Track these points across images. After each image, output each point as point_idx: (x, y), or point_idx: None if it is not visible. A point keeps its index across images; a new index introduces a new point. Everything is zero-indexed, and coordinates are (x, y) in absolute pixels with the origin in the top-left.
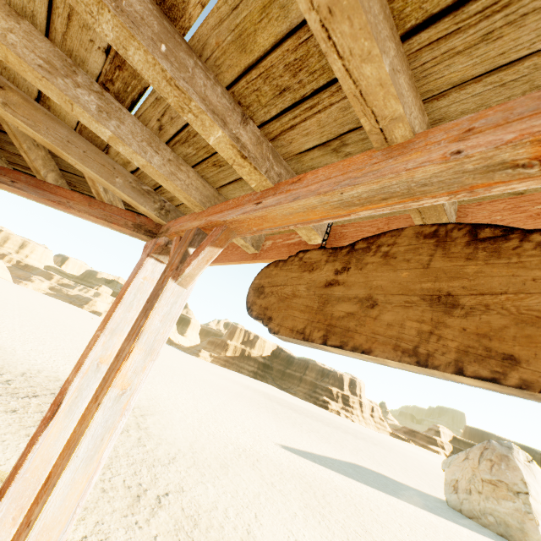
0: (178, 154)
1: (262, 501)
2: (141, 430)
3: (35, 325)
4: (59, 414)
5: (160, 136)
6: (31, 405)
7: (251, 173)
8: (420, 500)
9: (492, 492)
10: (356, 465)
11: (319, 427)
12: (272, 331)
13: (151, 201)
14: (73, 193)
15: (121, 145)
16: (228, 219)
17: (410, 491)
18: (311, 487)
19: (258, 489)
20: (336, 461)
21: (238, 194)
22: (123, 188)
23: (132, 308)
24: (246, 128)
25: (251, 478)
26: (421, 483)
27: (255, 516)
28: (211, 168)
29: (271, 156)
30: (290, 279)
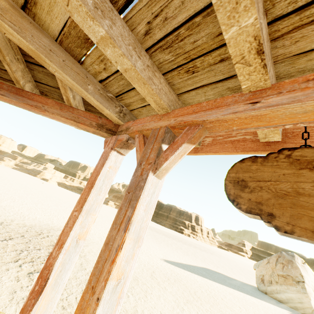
0: (154, 61)
1: (162, 302)
2: (81, 258)
3: (7, 188)
4: (47, 288)
5: (142, 42)
6: (8, 246)
7: (253, 72)
8: (244, 288)
9: (284, 282)
10: (206, 268)
11: (181, 245)
12: (282, 230)
13: (113, 106)
14: (46, 99)
15: (110, 47)
16: (210, 118)
17: (237, 283)
18: (187, 287)
19: (158, 293)
20: (195, 267)
21: (197, 99)
22: (93, 94)
23: (101, 191)
24: (263, 21)
25: (152, 285)
26: (241, 276)
27: (161, 313)
28: (182, 75)
29: (270, 57)
30: (282, 175)
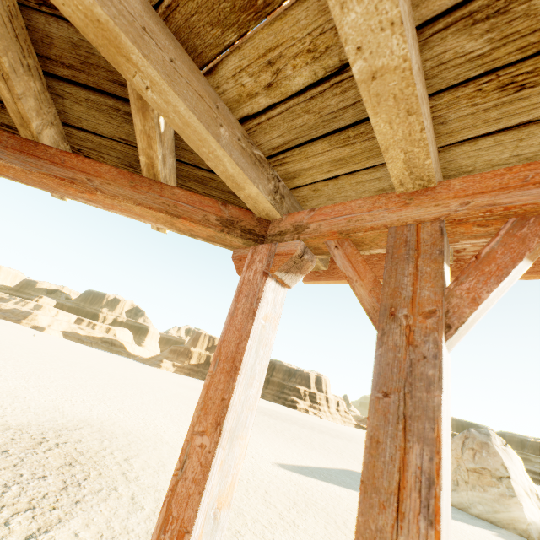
0: (424, 59)
1: None
2: (131, 483)
3: None
4: None
5: (421, 2)
6: None
7: None
8: None
9: (477, 480)
10: (349, 471)
11: (298, 431)
12: None
13: (264, 177)
14: (96, 165)
15: None
16: None
17: None
18: (329, 514)
19: (285, 537)
20: (332, 470)
21: (486, 158)
22: (230, 149)
23: (253, 377)
24: None
25: (272, 522)
26: None
27: None
28: (483, 96)
29: None
30: None
